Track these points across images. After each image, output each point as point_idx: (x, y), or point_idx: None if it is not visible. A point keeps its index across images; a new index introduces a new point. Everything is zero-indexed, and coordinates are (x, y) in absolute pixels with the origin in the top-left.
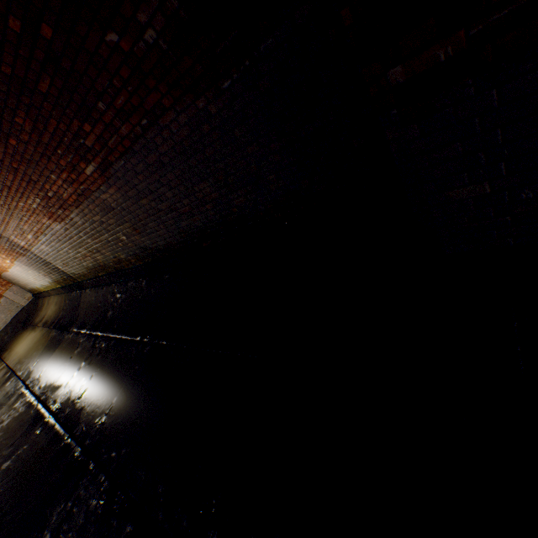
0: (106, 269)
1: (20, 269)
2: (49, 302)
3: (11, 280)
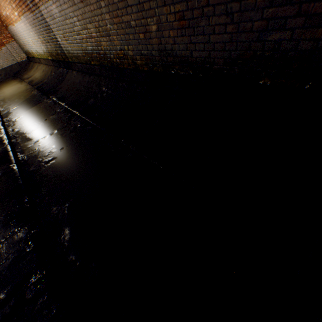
0: (102, 59)
1: (24, 27)
2: (37, 67)
3: (14, 35)
